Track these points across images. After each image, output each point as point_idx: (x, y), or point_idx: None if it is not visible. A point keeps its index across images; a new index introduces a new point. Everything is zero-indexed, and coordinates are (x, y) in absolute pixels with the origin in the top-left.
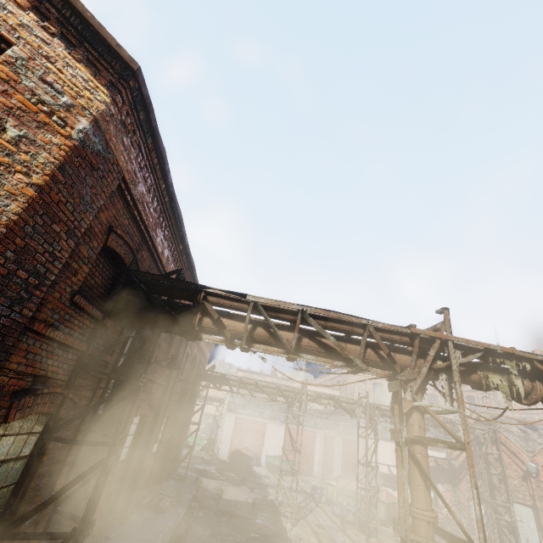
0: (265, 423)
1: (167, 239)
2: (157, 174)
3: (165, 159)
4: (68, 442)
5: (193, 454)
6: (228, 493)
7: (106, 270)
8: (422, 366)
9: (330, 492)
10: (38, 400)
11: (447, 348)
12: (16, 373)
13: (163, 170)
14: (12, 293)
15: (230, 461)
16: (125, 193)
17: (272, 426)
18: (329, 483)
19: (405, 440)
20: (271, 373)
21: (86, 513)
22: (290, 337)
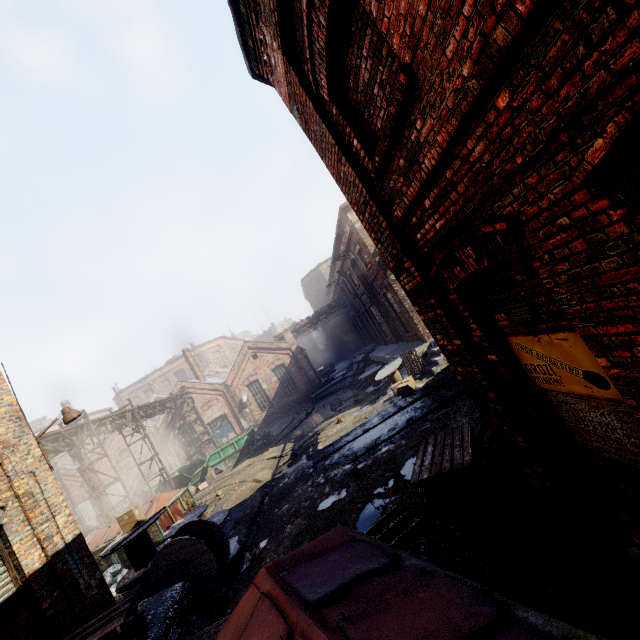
0: None
1: None
2: None
3: None
4: None
5: None
6: None
7: None
8: (84, 437)
9: None
10: None
11: (89, 425)
12: None
13: None
14: None
15: None
16: None
17: None
18: None
19: (87, 466)
20: None
21: None
22: None
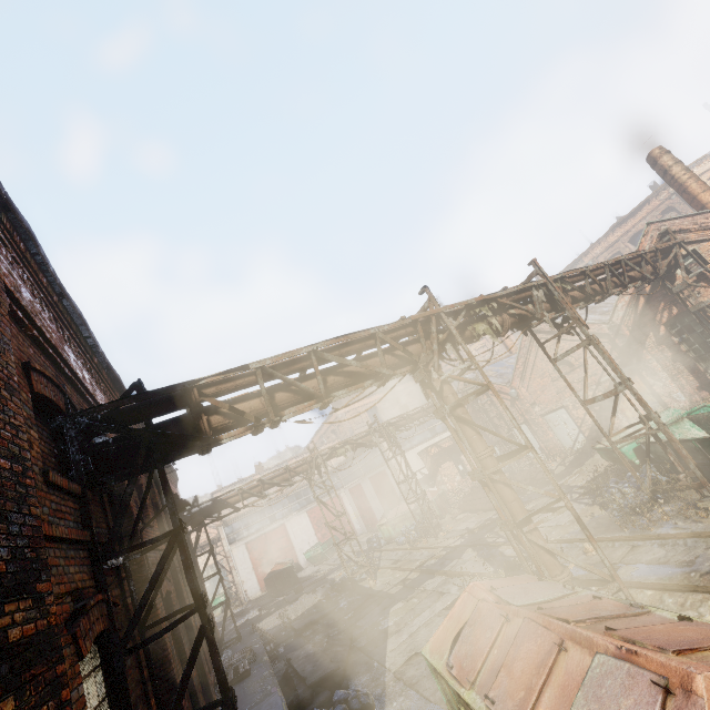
0: (283, 524)
1: (78, 357)
2: (31, 265)
3: (35, 240)
4: (151, 641)
5: (217, 621)
6: (292, 614)
7: (41, 430)
8: (433, 345)
9: (386, 531)
10: (90, 618)
11: (441, 320)
12: (55, 599)
13: (35, 258)
14: (10, 493)
15: (269, 590)
16: (14, 309)
17: (292, 521)
18: (381, 524)
19: (449, 411)
20: (257, 470)
21: (223, 684)
22: (313, 384)
